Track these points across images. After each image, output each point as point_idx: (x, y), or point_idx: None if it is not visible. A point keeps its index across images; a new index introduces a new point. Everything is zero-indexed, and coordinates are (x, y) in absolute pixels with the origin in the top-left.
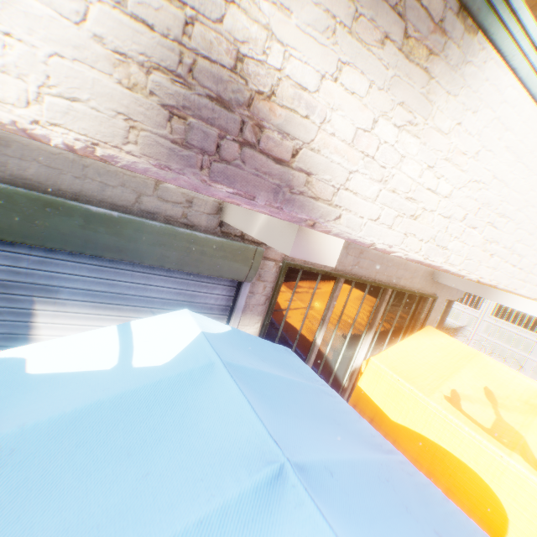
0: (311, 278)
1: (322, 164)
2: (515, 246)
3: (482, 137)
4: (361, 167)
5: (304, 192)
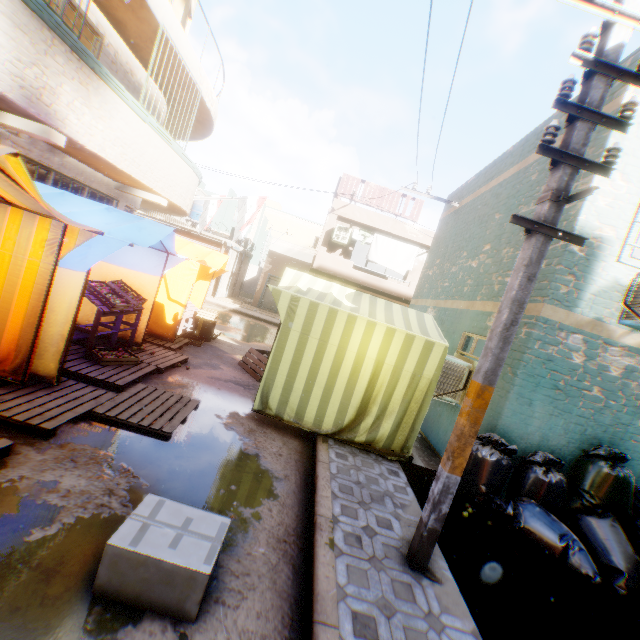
0: (32, 168)
1: (61, 110)
2: (136, 160)
3: (112, 114)
4: (72, 114)
5: (56, 118)
